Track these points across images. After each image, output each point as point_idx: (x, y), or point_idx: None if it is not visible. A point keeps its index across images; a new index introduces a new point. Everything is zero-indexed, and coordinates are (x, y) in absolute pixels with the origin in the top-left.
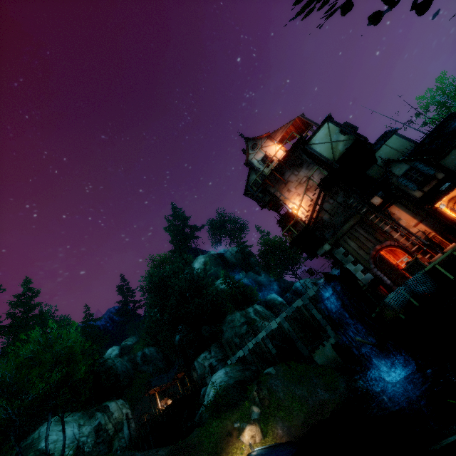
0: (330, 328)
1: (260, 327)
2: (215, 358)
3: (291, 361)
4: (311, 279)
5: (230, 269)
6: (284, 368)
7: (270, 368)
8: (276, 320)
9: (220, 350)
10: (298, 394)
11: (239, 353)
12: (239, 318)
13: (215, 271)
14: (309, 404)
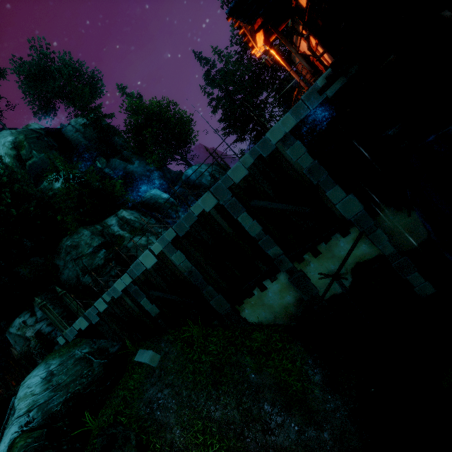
0: (280, 251)
1: (132, 248)
2: (46, 322)
3: (192, 328)
4: (206, 164)
5: (77, 156)
6: (179, 346)
7: (147, 355)
8: (153, 250)
9: (55, 304)
10: (218, 419)
11: (77, 323)
12: (88, 240)
13: (42, 160)
14: (248, 448)
